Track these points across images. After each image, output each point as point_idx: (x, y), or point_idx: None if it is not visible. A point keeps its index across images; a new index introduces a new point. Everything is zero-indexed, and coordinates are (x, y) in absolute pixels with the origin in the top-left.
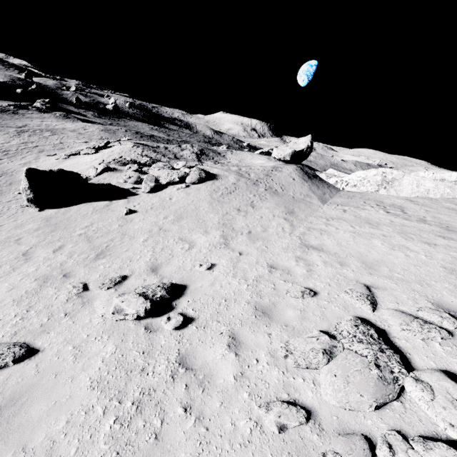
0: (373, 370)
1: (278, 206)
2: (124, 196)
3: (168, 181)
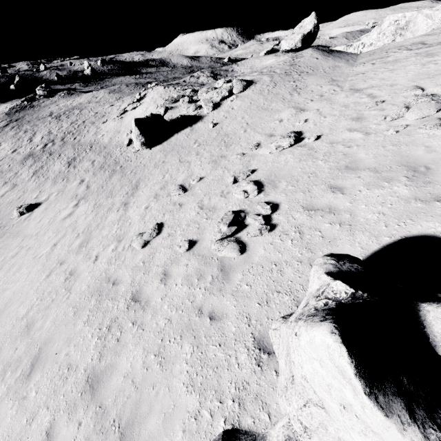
0: (432, 102)
1: (318, 80)
2: (197, 120)
3: (220, 98)
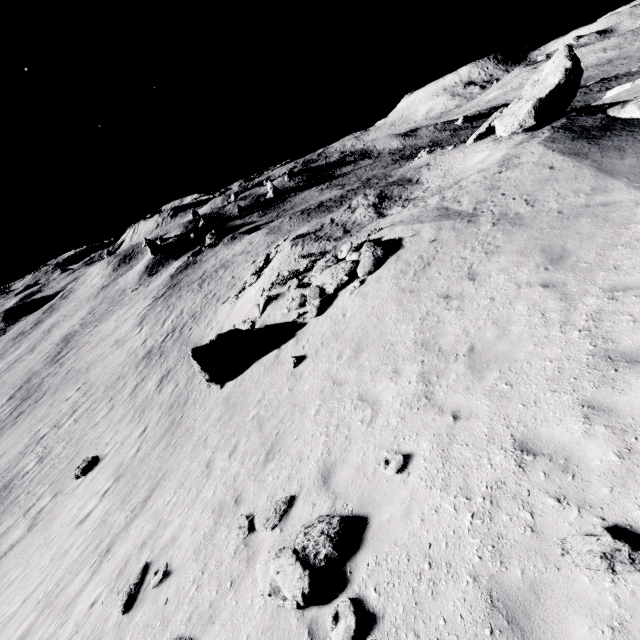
0: None
1: (524, 255)
2: (292, 334)
3: (335, 287)
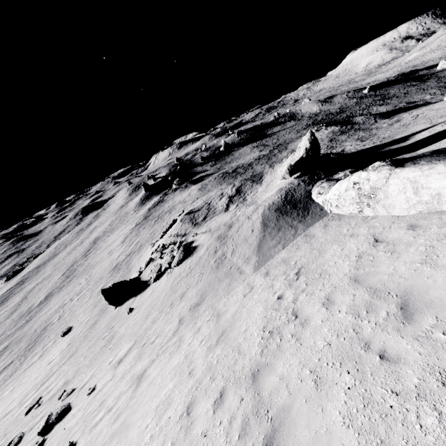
0: None
1: (197, 293)
2: (143, 289)
3: (164, 269)
